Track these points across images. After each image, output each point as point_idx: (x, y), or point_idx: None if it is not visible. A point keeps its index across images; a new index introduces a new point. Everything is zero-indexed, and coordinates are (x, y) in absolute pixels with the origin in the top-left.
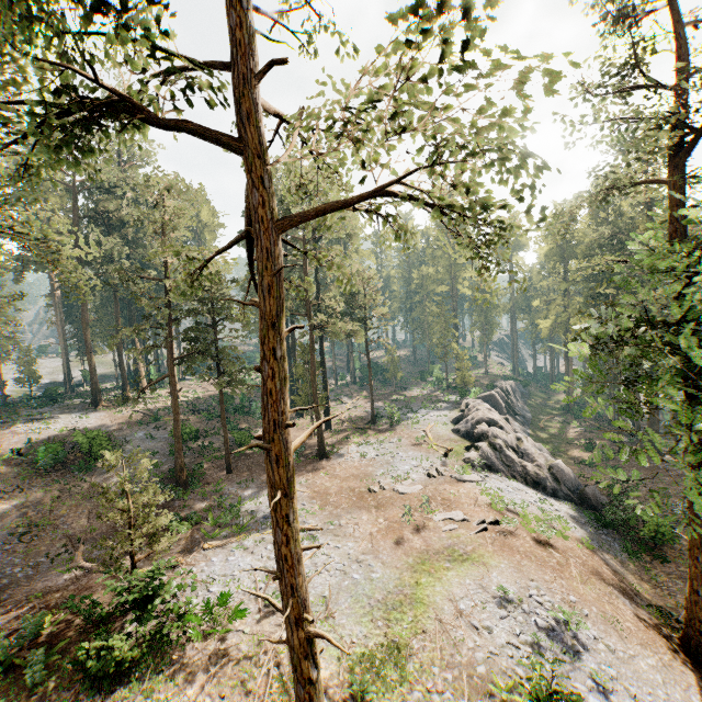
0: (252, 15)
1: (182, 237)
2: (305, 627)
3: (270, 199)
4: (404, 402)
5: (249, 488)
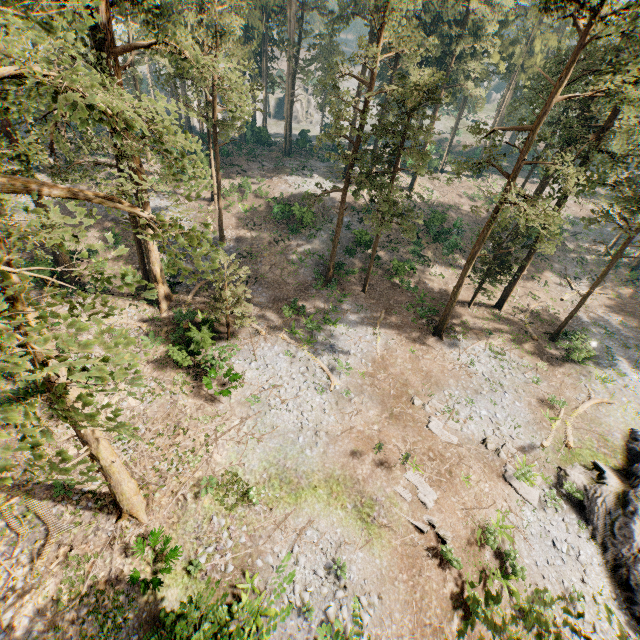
0: None
1: None
2: (87, 450)
3: None
4: None
5: (357, 315)
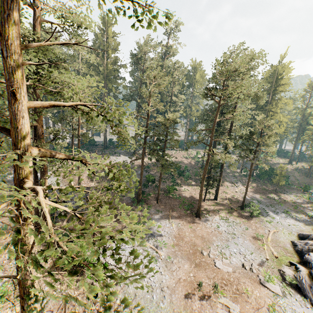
0: (14, 56)
1: (181, 89)
2: None
3: (18, 168)
4: (275, 201)
5: (158, 215)
